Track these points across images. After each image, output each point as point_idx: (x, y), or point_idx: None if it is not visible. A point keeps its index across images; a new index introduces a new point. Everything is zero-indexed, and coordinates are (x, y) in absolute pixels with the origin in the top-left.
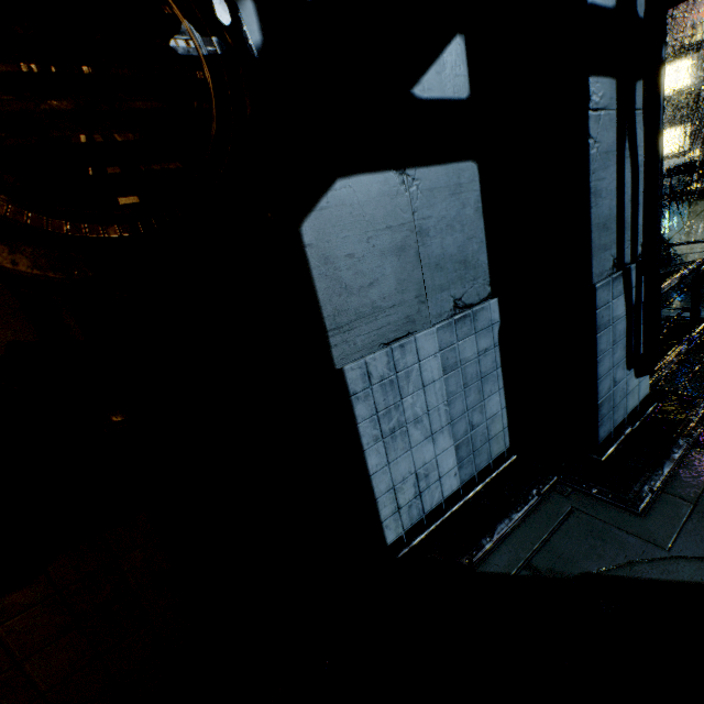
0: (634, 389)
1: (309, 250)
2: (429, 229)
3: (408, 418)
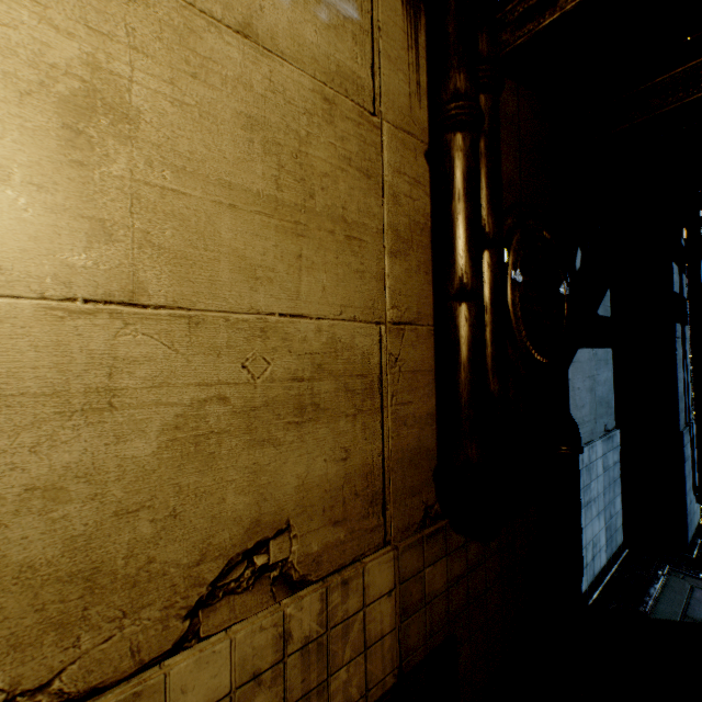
0: (695, 511)
1: (569, 382)
2: (598, 381)
3: (591, 497)
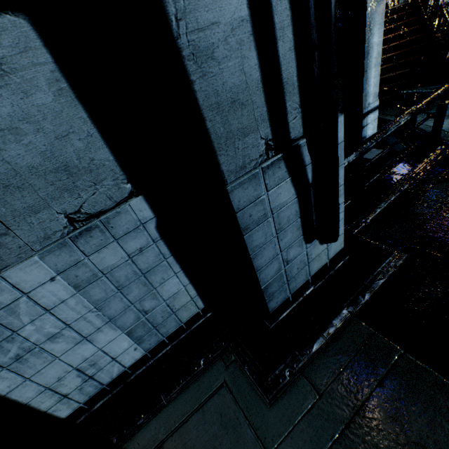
0: (320, 254)
1: None
2: None
3: (38, 340)
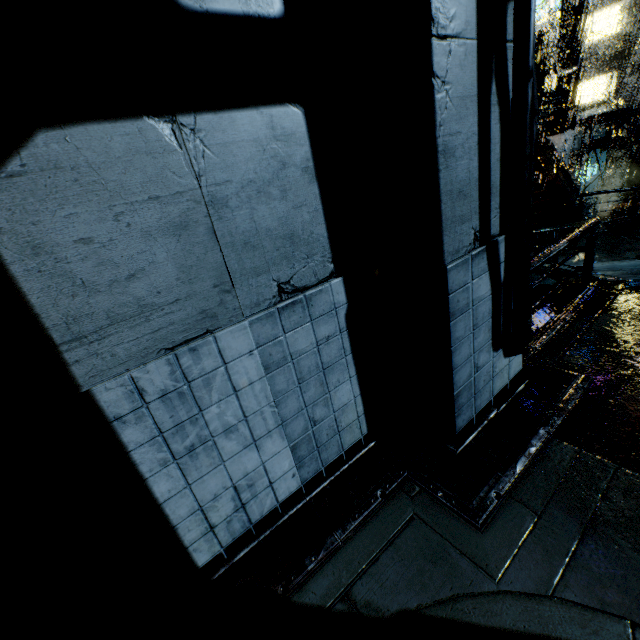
0: (503, 370)
1: None
2: (228, 197)
3: (215, 430)
